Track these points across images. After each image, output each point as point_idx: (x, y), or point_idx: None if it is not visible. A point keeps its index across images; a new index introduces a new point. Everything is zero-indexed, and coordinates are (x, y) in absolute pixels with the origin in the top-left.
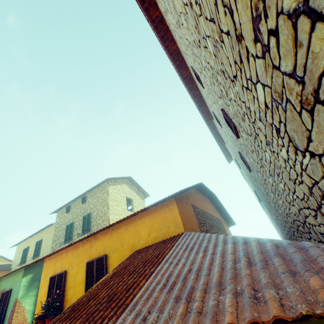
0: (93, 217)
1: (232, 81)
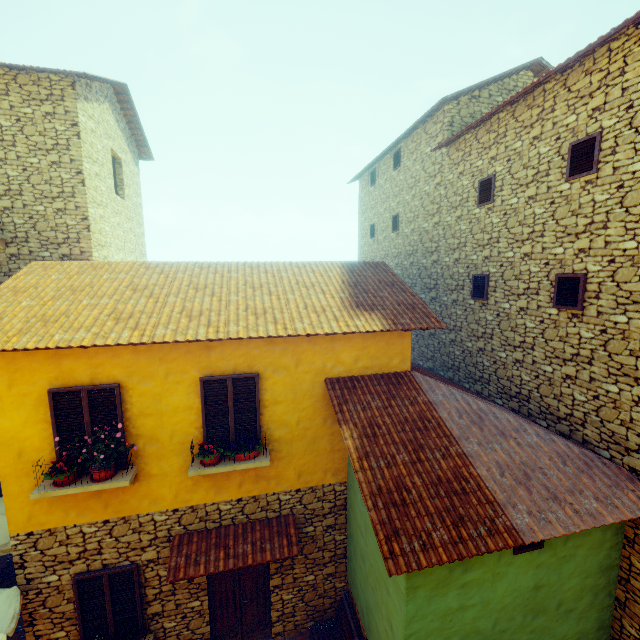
0: (5, 182)
1: None
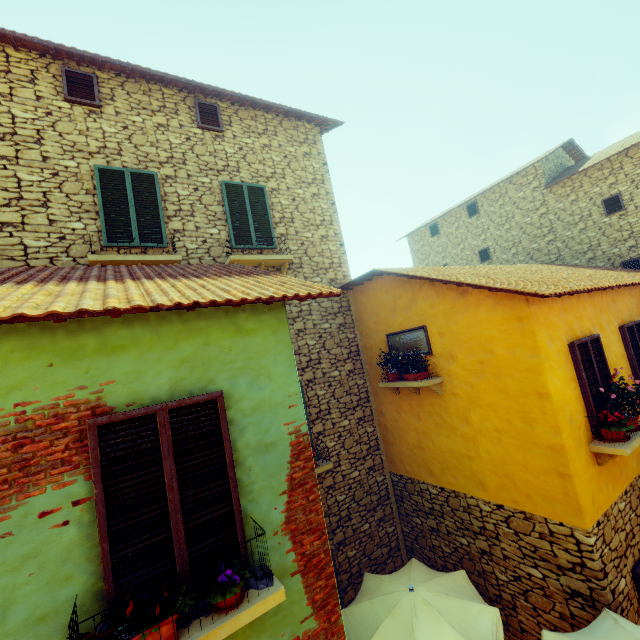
0: (280, 210)
1: None
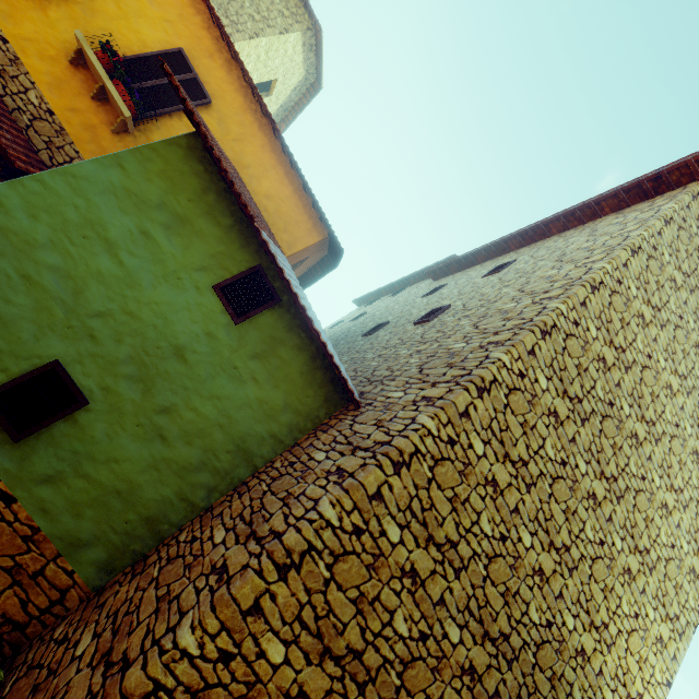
0: None
1: (475, 324)
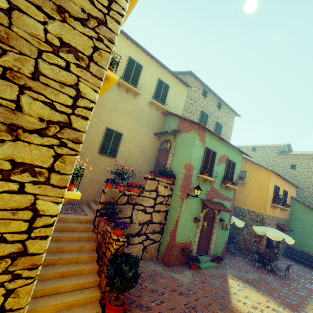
0: (222, 131)
1: None
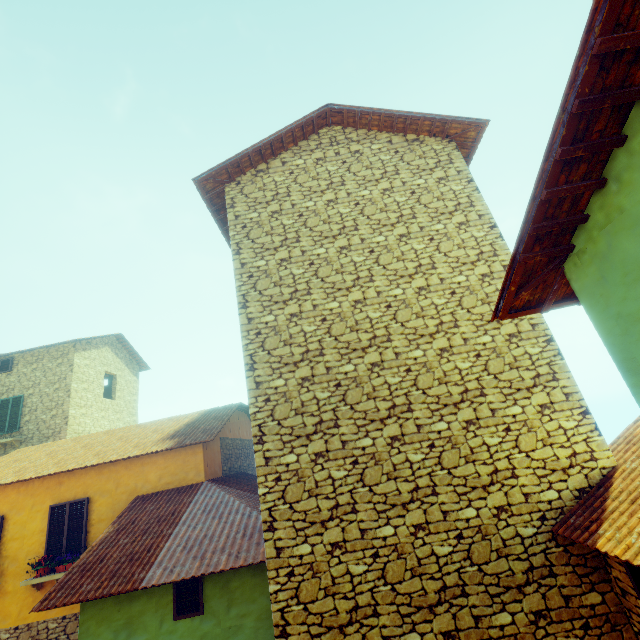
0: (30, 406)
1: None
